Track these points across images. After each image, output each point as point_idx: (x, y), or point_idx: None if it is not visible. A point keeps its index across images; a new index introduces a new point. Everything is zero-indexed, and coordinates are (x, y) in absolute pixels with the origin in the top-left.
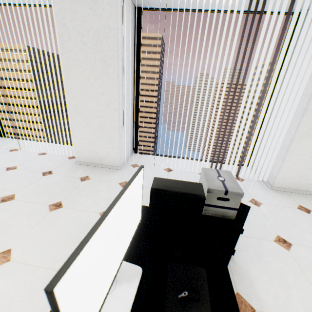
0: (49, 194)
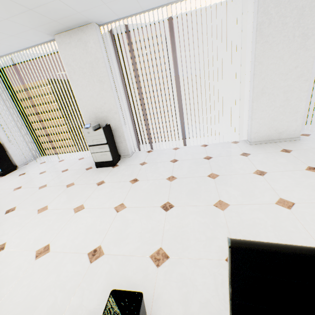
0: (285, 164)
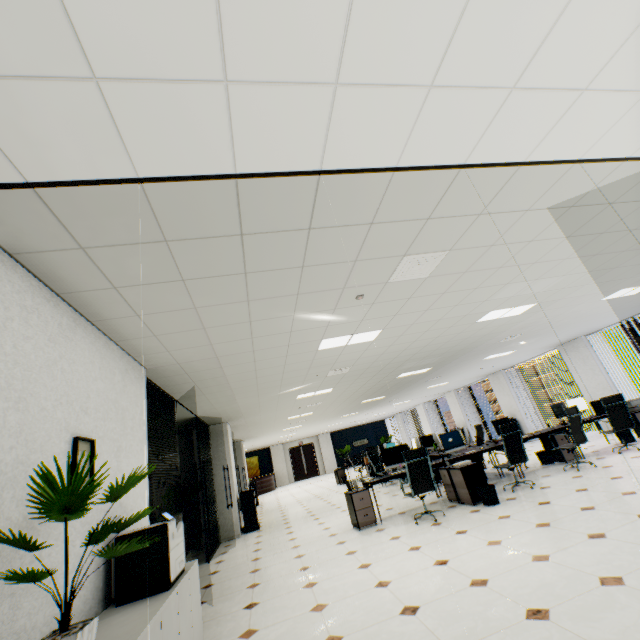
0: None
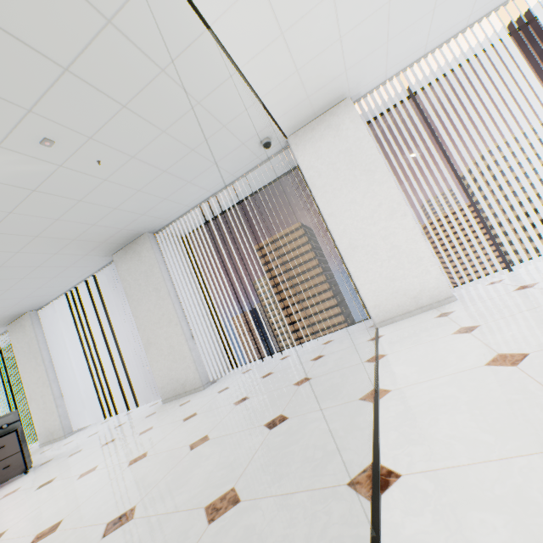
0: None
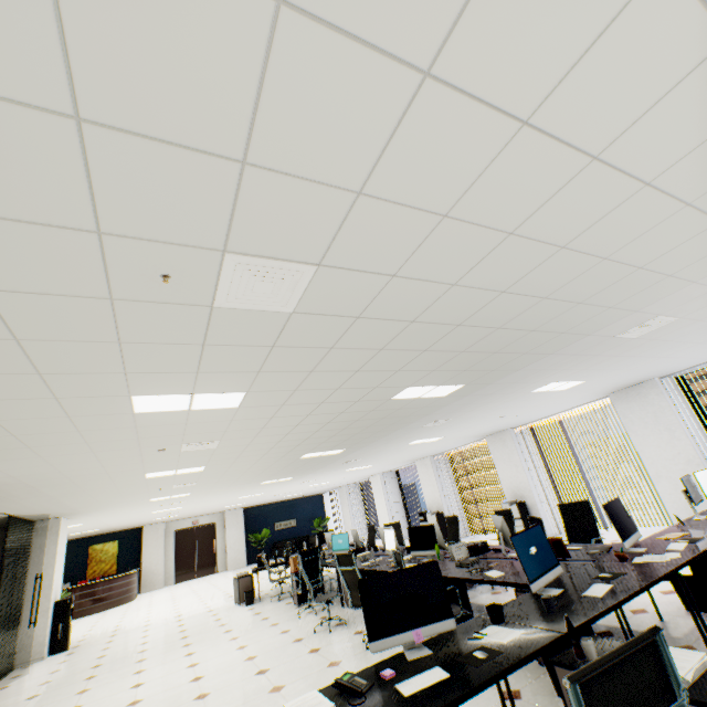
0: None
